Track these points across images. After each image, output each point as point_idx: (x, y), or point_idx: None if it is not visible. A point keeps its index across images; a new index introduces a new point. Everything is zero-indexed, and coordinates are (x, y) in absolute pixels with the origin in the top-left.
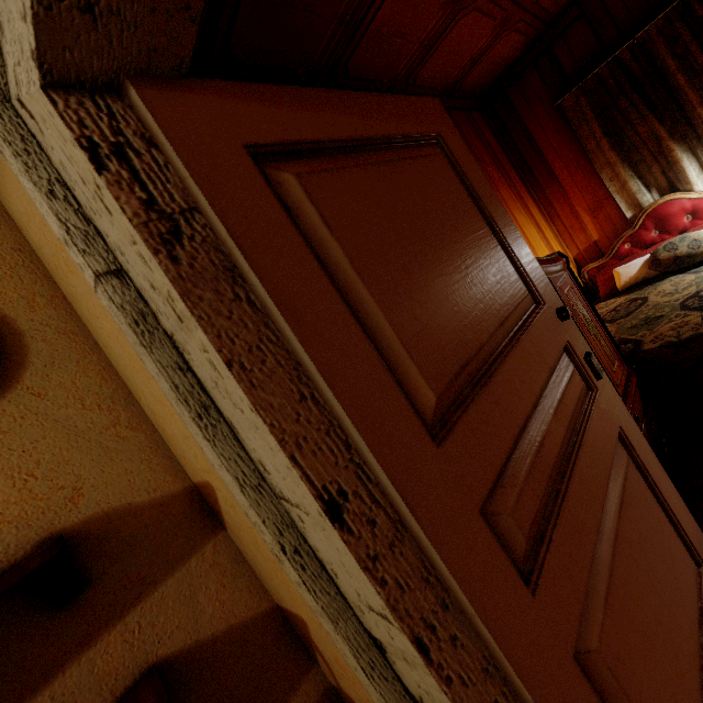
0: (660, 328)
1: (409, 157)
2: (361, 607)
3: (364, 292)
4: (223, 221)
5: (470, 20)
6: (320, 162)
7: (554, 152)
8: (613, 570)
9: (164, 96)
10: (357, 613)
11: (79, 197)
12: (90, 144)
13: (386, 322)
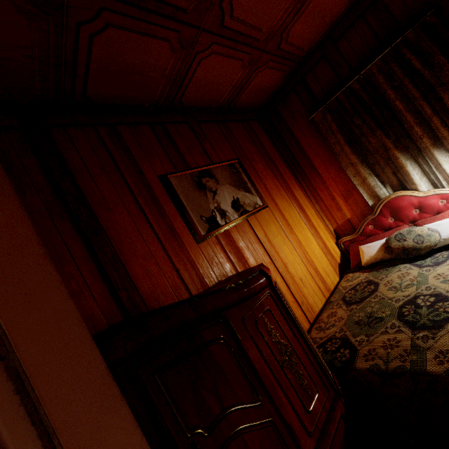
0: (375, 339)
1: None
2: None
3: None
4: None
5: (214, 60)
6: None
7: (313, 151)
8: None
9: None
10: None
11: None
12: None
13: None
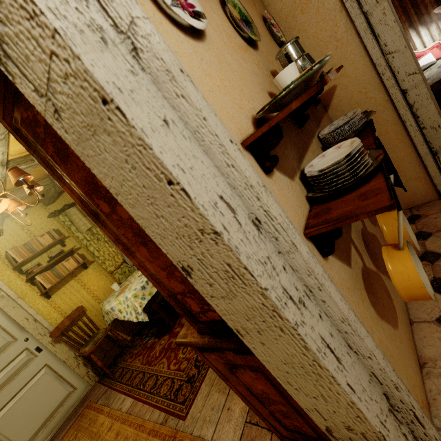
0: None
1: None
2: (404, 79)
3: None
4: None
5: None
6: None
7: None
8: None
9: None
10: (400, 85)
11: None
12: None
13: None
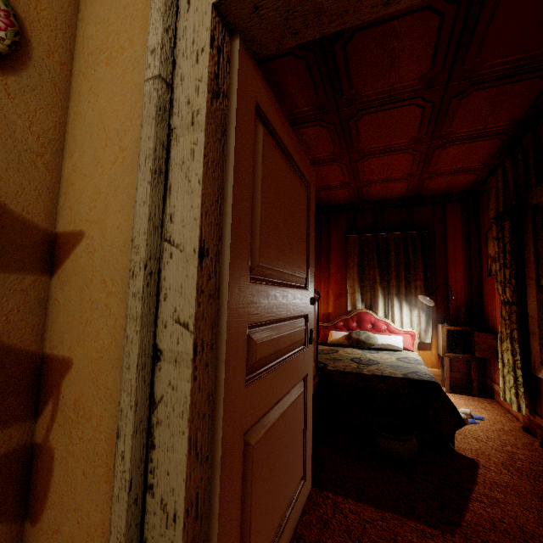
0: (338, 363)
1: (297, 177)
2: (168, 323)
3: (259, 195)
4: (237, 111)
5: (336, 169)
6: (271, 138)
7: (335, 256)
8: (275, 424)
9: (245, 54)
10: (159, 330)
11: (180, 44)
12: (213, 36)
13: (260, 215)
